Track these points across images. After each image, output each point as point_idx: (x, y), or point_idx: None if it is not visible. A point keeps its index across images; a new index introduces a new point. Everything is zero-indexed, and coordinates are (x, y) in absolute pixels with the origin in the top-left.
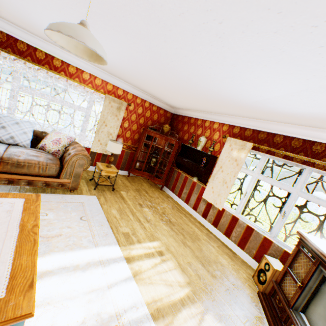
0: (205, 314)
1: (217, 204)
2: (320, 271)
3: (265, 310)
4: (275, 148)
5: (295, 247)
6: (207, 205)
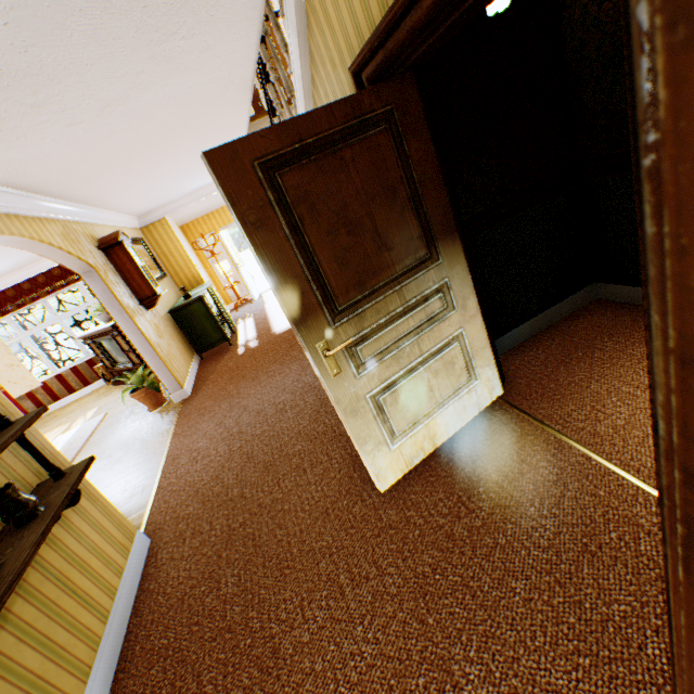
0: (87, 414)
1: (34, 385)
2: (98, 342)
3: (119, 384)
4: (6, 307)
5: (89, 346)
6: (30, 397)
